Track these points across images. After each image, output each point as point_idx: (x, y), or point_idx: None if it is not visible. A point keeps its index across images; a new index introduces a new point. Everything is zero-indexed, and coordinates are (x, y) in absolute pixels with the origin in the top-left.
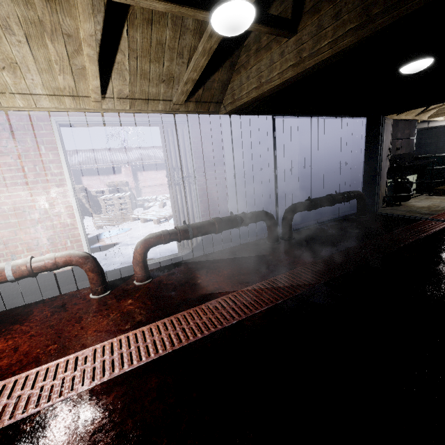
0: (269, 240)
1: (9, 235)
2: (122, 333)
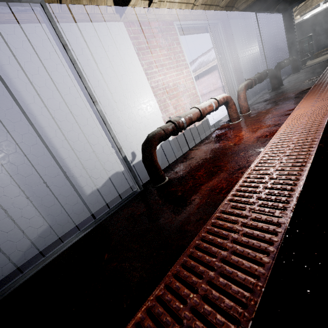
0: (275, 88)
1: (175, 102)
2: (296, 104)
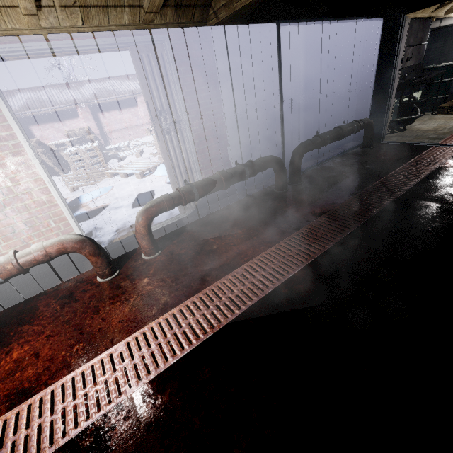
0: (277, 188)
1: None
2: (151, 320)
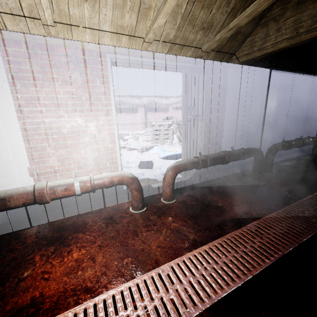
0: (255, 172)
1: (65, 154)
2: (186, 251)
